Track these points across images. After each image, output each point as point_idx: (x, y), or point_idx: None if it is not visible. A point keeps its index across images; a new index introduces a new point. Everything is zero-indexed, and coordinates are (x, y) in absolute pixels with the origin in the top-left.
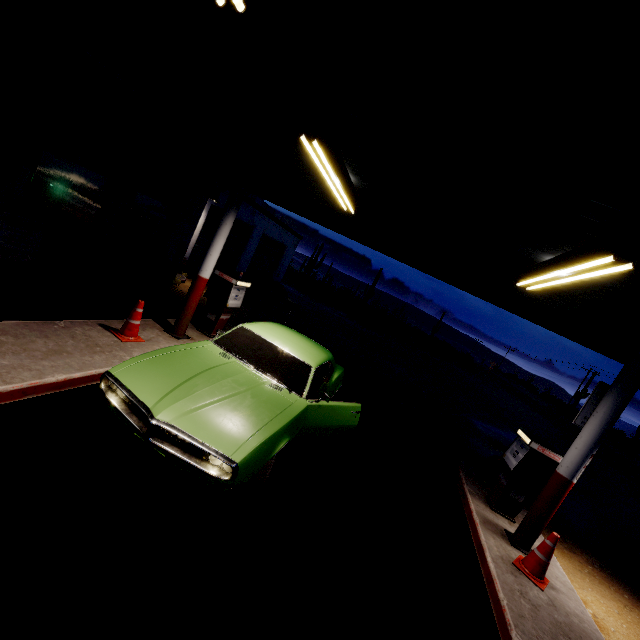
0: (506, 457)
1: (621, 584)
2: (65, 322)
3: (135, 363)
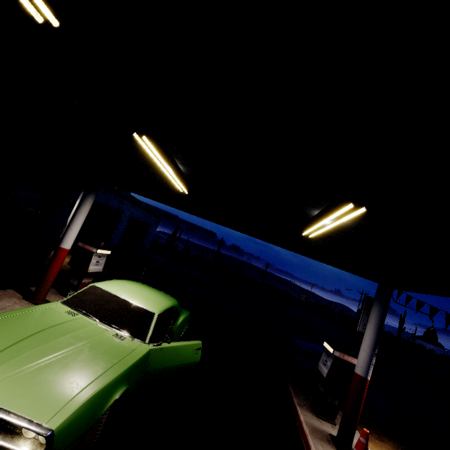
0: (319, 367)
1: None
2: None
3: None
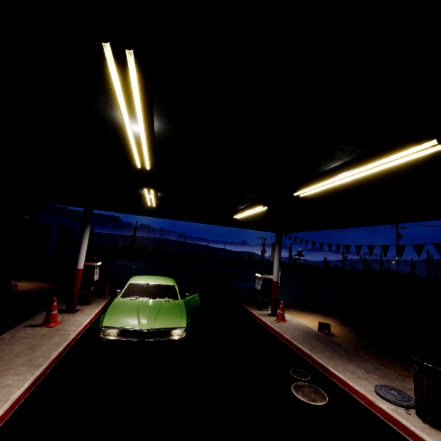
0: (256, 287)
1: (305, 312)
2: (6, 334)
3: (110, 318)
